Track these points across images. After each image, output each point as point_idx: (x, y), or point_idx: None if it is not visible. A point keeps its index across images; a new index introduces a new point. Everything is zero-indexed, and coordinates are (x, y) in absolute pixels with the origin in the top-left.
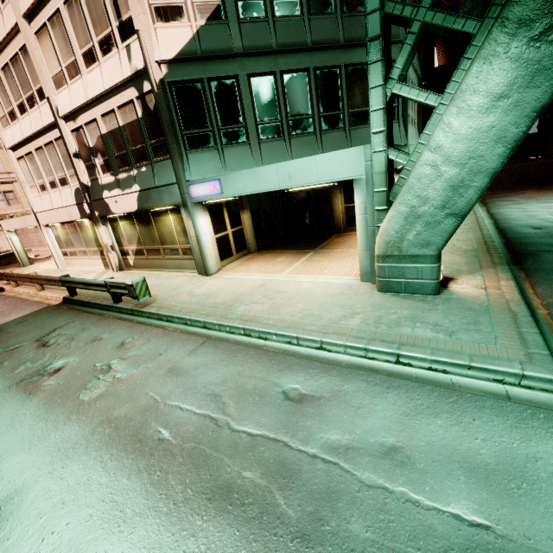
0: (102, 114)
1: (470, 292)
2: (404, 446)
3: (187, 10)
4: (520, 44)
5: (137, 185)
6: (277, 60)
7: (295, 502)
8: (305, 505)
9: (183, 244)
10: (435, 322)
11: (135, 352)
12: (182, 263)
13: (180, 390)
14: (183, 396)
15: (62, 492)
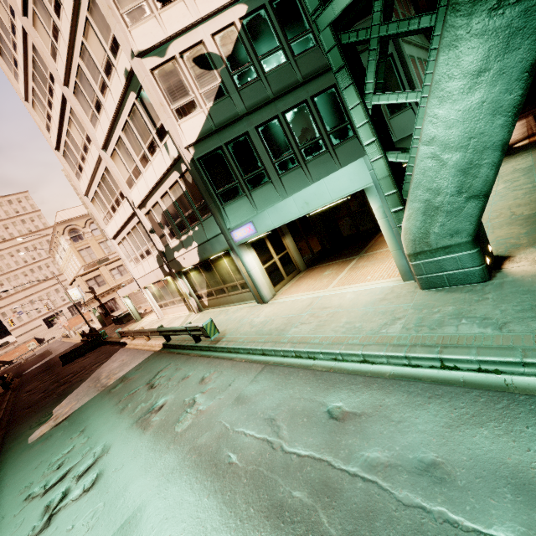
0: (160, 197)
1: (529, 270)
2: (445, 461)
3: (198, 101)
4: (481, 19)
5: (195, 242)
6: (277, 105)
7: (336, 521)
8: (345, 524)
9: (239, 280)
10: (483, 315)
11: (211, 386)
12: (243, 296)
13: (244, 417)
14: (246, 422)
15: (166, 509)
